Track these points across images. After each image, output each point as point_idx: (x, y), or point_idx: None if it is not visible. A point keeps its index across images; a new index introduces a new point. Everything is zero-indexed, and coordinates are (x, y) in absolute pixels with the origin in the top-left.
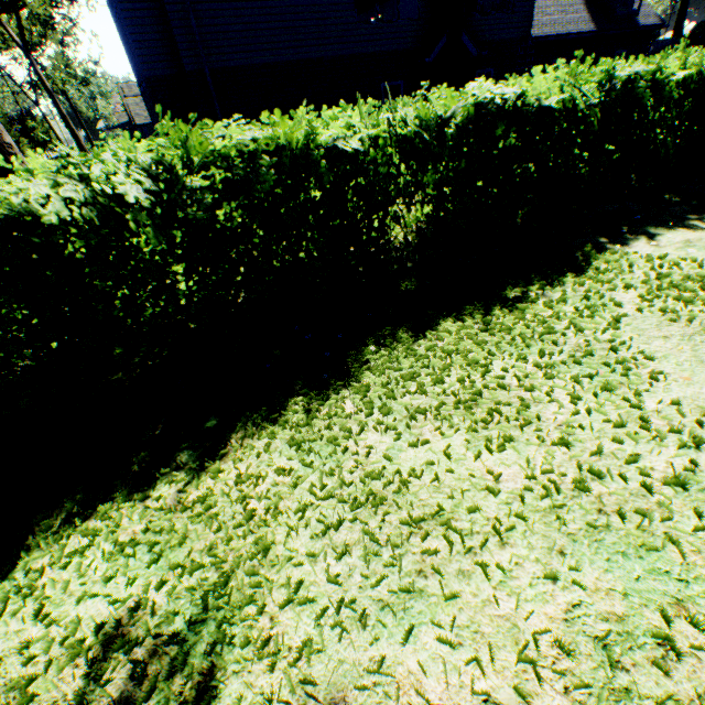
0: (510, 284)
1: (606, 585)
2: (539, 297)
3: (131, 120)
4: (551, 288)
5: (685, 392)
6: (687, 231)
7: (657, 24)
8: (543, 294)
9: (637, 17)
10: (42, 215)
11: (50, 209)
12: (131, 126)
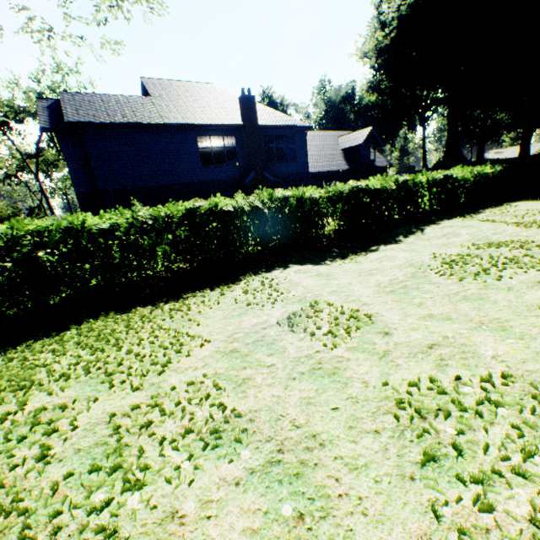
0: (193, 290)
1: (70, 395)
2: (196, 295)
3: None
4: (210, 291)
5: (200, 330)
6: (309, 265)
7: (387, 166)
8: (202, 294)
9: (375, 162)
10: None
11: None
12: None
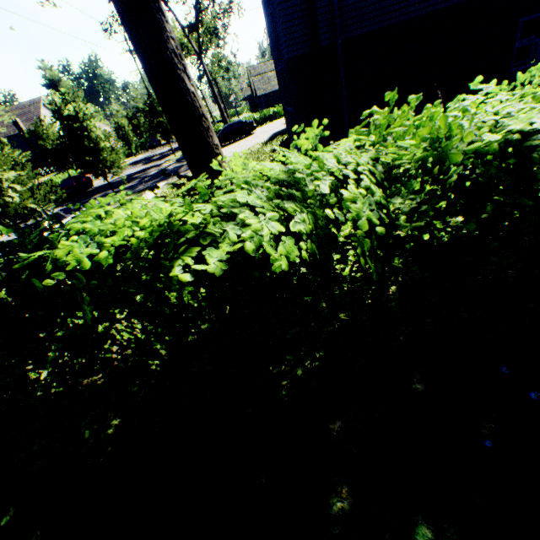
0: None
1: None
2: None
3: (253, 93)
4: None
5: None
6: None
7: None
8: None
9: None
10: (272, 259)
11: (279, 250)
12: (252, 97)
